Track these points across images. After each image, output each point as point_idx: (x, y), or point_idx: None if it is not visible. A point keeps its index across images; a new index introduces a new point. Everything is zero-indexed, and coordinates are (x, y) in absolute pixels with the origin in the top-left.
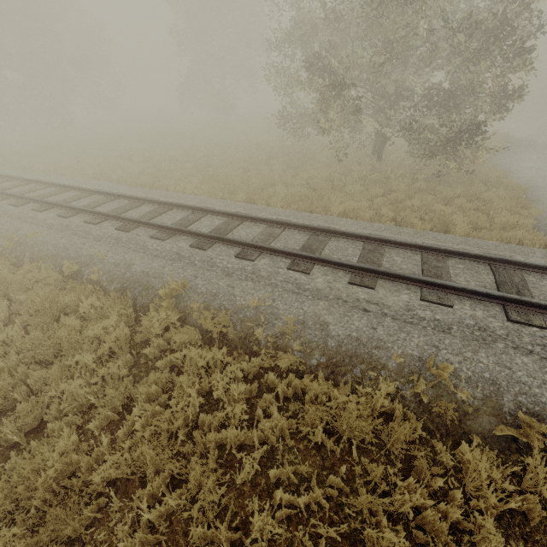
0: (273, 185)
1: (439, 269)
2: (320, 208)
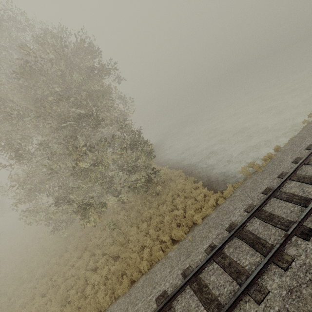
0: (86, 280)
1: (232, 265)
2: (134, 273)
